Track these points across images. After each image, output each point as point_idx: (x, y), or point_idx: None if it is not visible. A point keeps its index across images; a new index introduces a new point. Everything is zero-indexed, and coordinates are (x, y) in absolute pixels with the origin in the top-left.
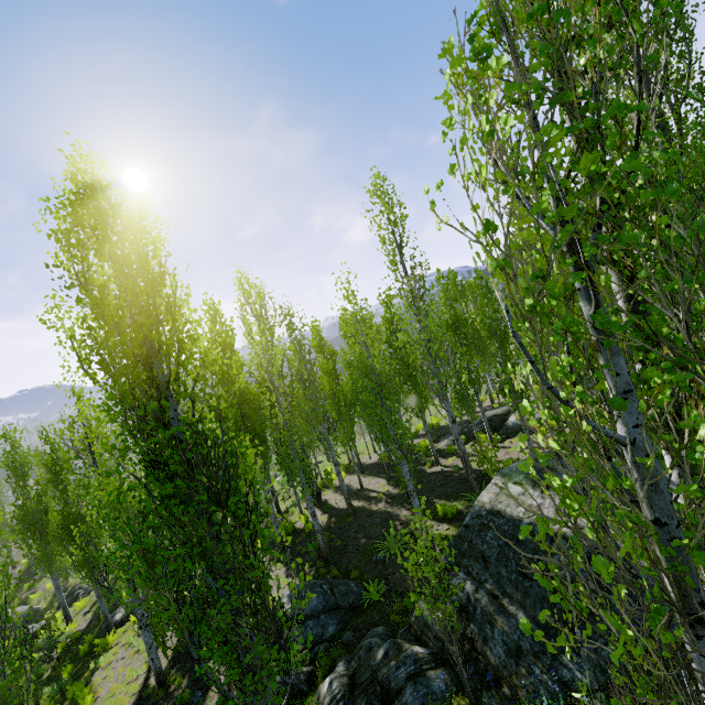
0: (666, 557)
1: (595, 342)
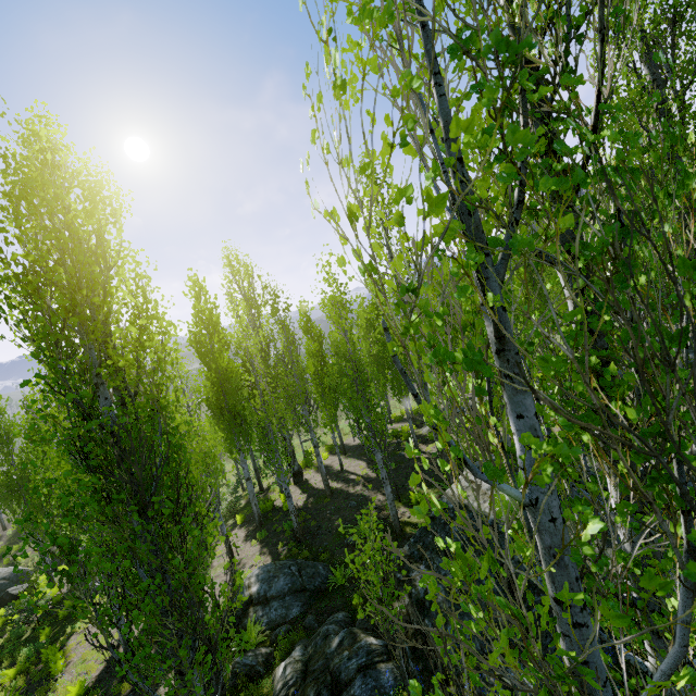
0: (568, 644)
1: (498, 372)
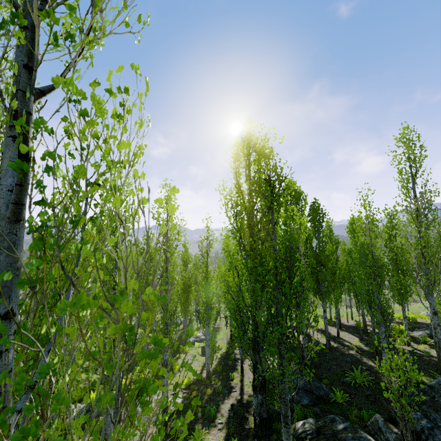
0: None
1: None
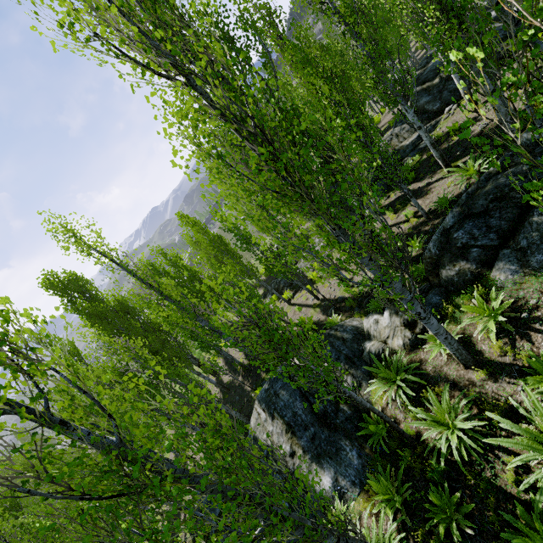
0: None
1: None
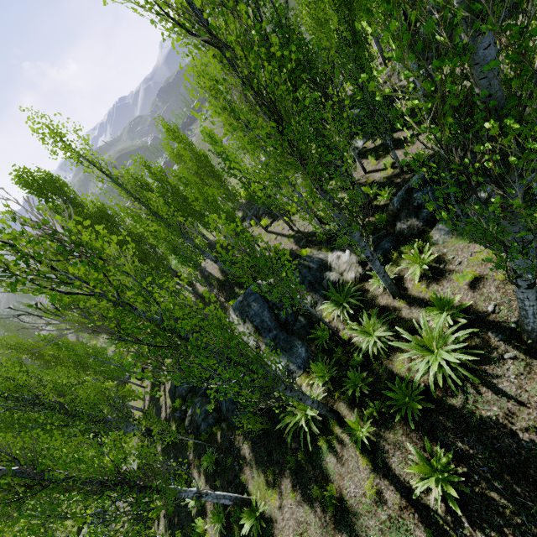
0: None
1: None
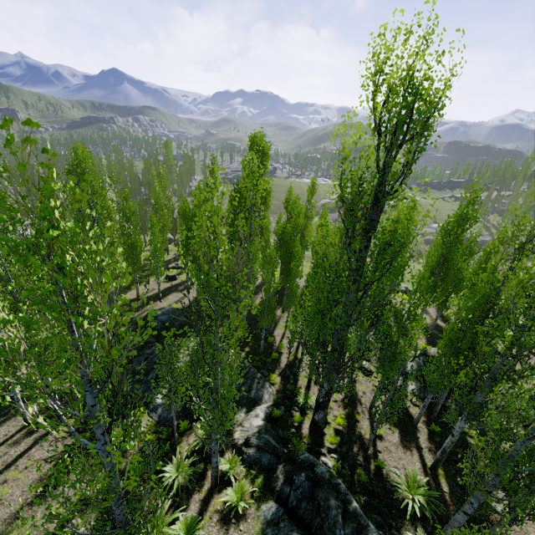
0: None
1: None
